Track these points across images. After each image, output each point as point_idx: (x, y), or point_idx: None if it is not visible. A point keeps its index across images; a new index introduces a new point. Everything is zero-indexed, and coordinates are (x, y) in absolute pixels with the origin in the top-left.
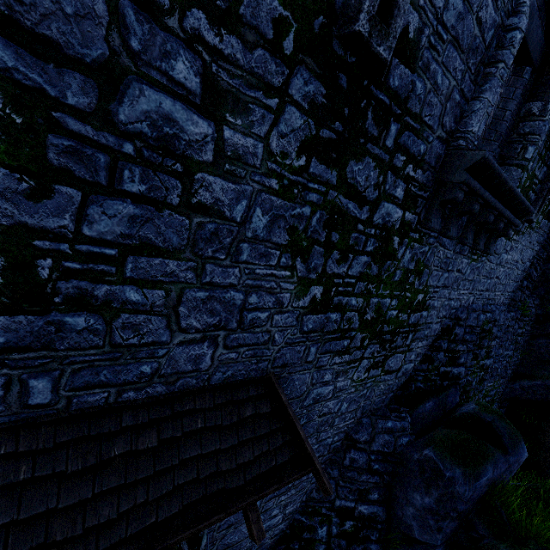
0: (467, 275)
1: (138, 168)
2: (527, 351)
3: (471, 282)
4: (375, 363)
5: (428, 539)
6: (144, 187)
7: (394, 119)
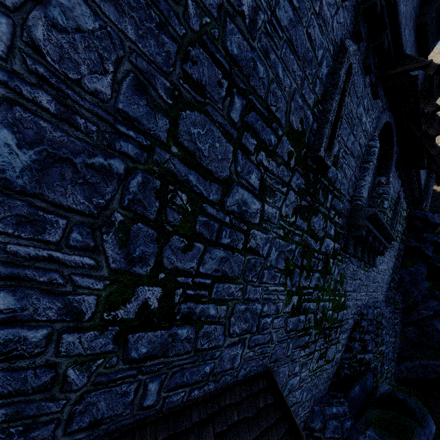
0: (364, 281)
1: (229, 229)
2: (402, 337)
3: (366, 286)
4: (321, 354)
5: None
6: (229, 240)
7: (330, 192)
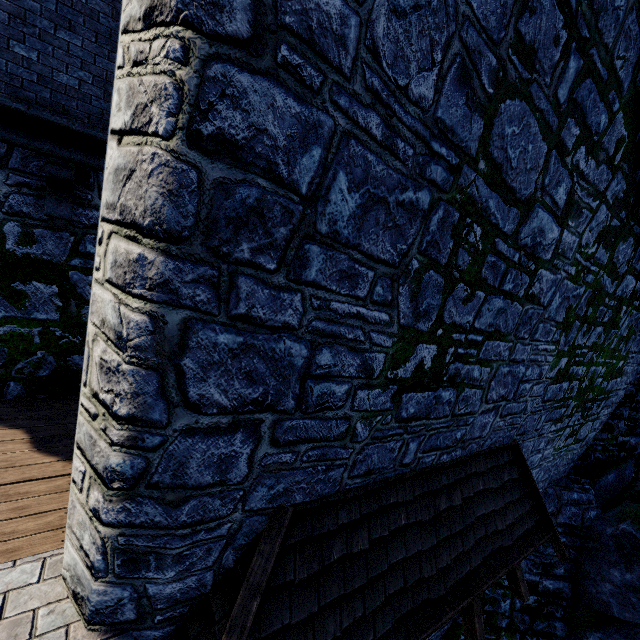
0: None
1: (515, 271)
2: None
3: None
4: (572, 431)
5: (630, 617)
6: (512, 286)
7: None
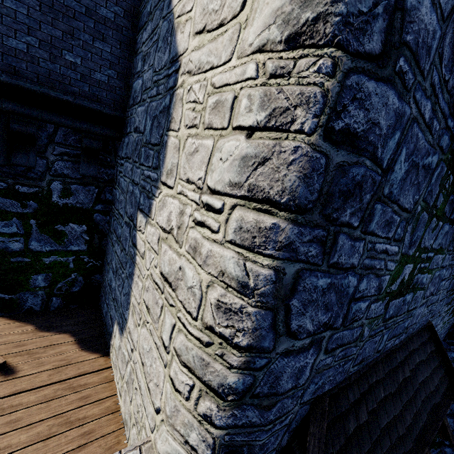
0: None
1: None
2: None
3: None
4: (453, 309)
5: None
6: None
7: None
